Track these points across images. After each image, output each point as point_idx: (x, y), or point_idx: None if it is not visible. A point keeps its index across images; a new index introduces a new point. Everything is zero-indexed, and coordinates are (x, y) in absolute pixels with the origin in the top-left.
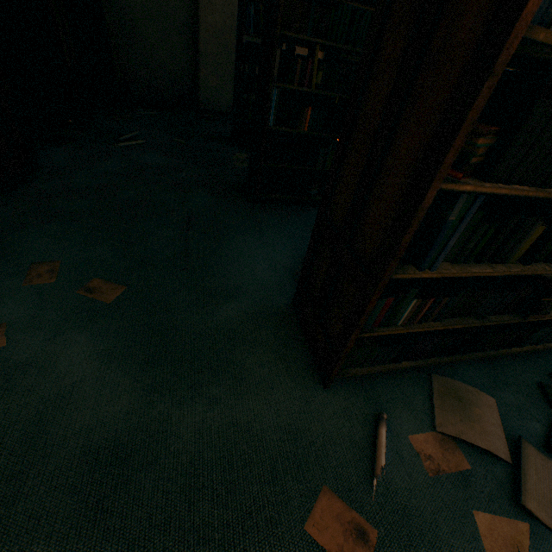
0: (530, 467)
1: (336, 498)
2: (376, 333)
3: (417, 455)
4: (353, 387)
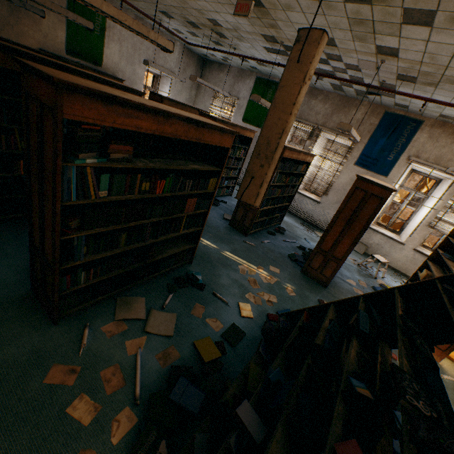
0: (153, 317)
1: (61, 365)
2: (70, 290)
3: (105, 333)
4: (73, 319)
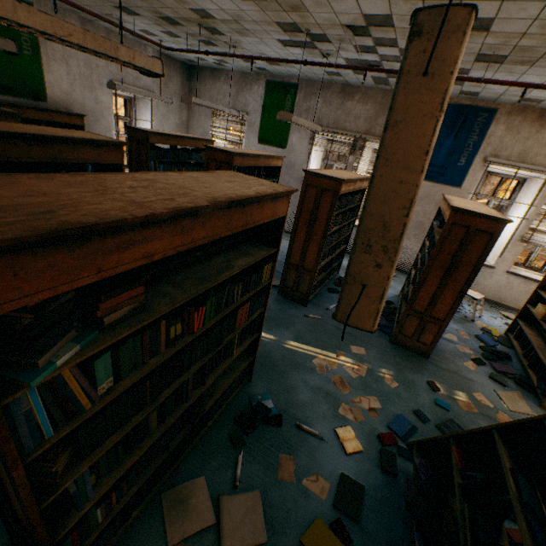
0: (226, 513)
1: None
2: None
3: None
4: None
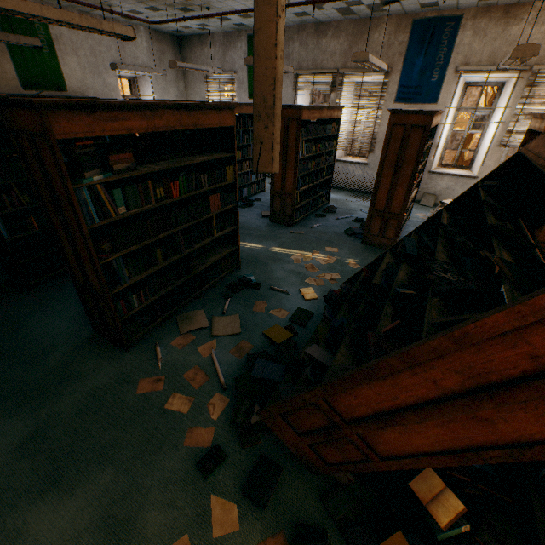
0: (216, 323)
1: (147, 378)
2: (128, 315)
3: (176, 346)
4: (142, 343)
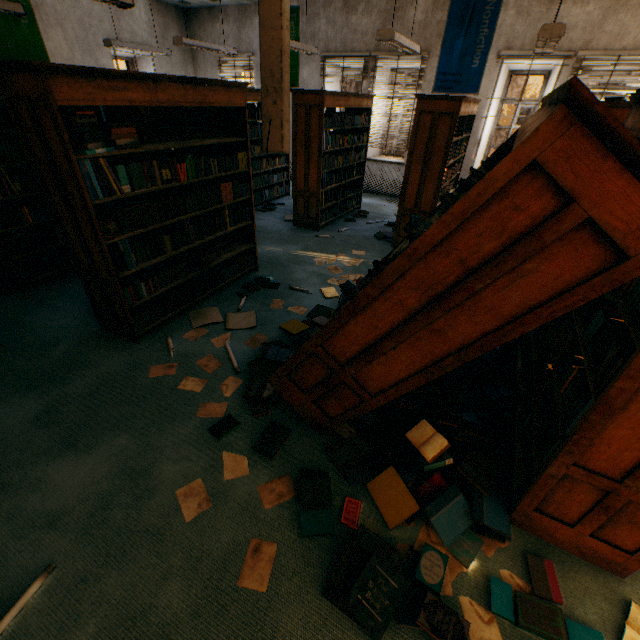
0: (231, 318)
1: (159, 365)
2: (137, 304)
3: (188, 339)
4: (153, 337)
